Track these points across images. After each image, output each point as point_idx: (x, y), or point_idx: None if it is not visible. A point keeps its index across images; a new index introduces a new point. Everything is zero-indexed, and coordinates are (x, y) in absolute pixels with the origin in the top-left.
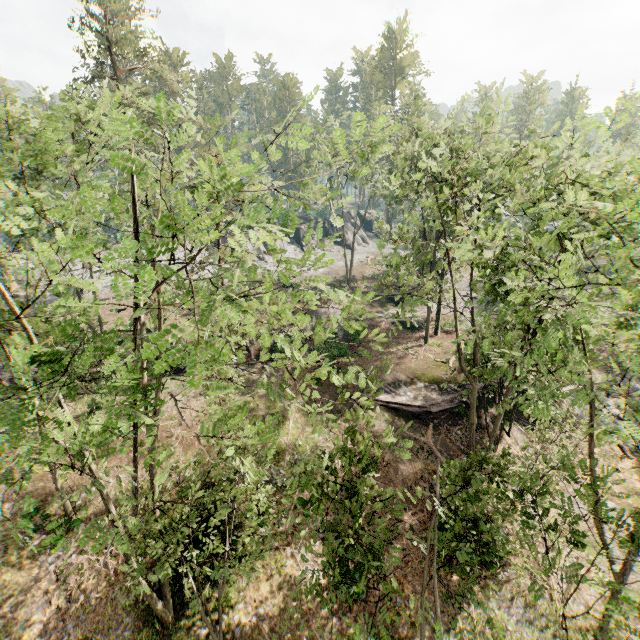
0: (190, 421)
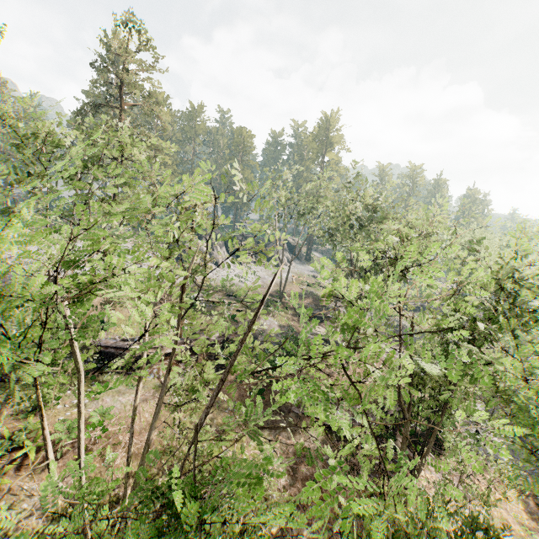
0: (139, 427)
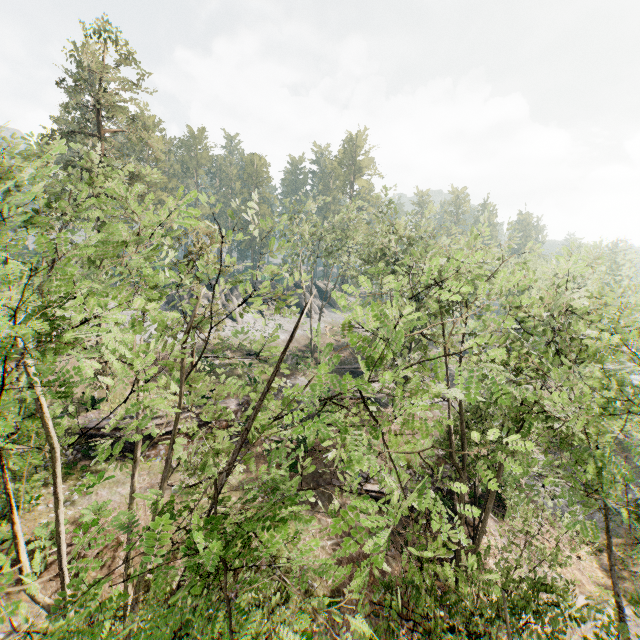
0: (144, 522)
